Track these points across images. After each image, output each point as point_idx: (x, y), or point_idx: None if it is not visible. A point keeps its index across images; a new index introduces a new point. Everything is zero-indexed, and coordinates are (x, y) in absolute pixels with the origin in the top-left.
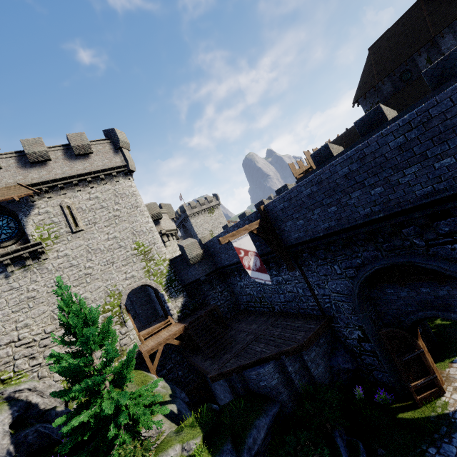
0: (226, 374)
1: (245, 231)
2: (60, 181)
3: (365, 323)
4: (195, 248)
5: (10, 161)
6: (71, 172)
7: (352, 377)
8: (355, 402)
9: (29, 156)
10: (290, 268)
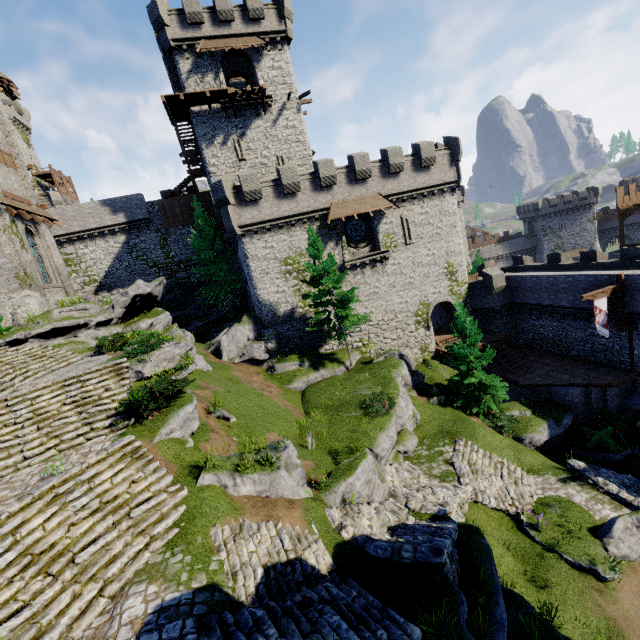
0: (535, 386)
1: (604, 294)
2: (405, 193)
3: None
4: (501, 280)
5: (375, 170)
6: (415, 185)
7: (634, 416)
8: (633, 429)
9: (391, 167)
10: (622, 329)
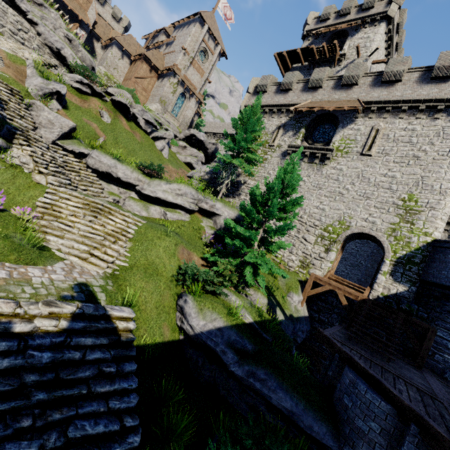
0: (331, 345)
1: None
2: (391, 103)
3: None
4: None
5: (368, 79)
6: (410, 96)
7: None
8: None
9: (385, 74)
10: None
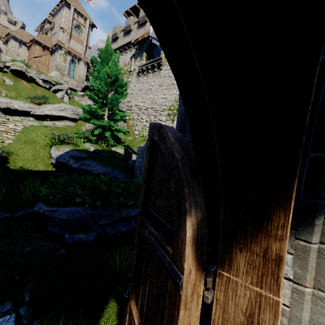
0: None
1: None
2: None
3: (178, 113)
4: None
5: None
6: None
7: None
8: None
9: None
10: None
